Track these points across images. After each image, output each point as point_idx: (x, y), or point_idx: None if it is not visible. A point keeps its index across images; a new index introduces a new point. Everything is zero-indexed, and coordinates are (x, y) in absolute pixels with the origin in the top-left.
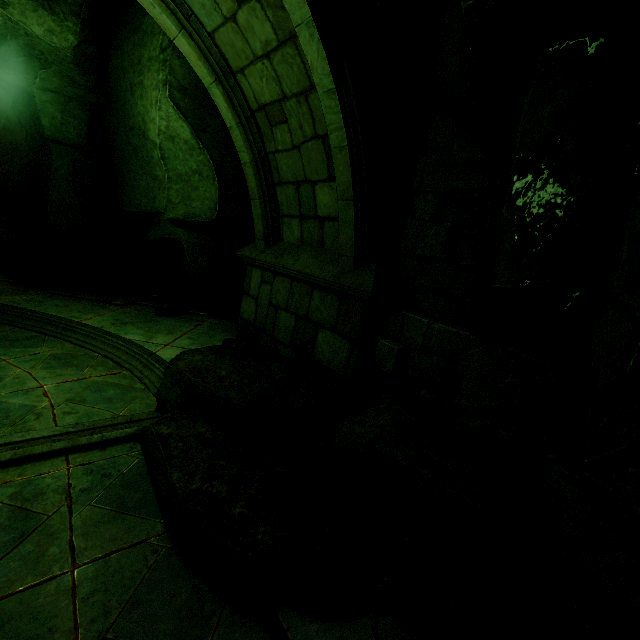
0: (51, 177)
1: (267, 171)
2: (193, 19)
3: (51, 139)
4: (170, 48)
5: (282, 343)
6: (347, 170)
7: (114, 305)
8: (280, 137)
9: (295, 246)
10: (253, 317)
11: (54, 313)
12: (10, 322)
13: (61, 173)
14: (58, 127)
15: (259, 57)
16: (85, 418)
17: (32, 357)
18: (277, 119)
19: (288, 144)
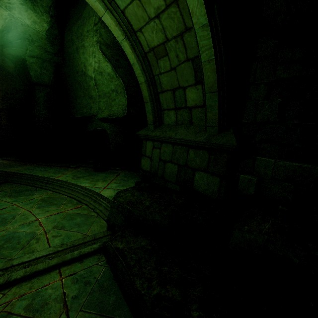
0: (35, 103)
1: (154, 86)
2: (113, 3)
3: (35, 83)
4: (99, 23)
5: (170, 181)
6: (213, 74)
7: (71, 168)
8: (162, 65)
9: (173, 126)
10: (149, 168)
11: (40, 175)
12: (17, 182)
13: (40, 100)
14: (38, 76)
15: (152, 18)
16: (66, 239)
17: (30, 201)
18: (161, 54)
19: (168, 68)
